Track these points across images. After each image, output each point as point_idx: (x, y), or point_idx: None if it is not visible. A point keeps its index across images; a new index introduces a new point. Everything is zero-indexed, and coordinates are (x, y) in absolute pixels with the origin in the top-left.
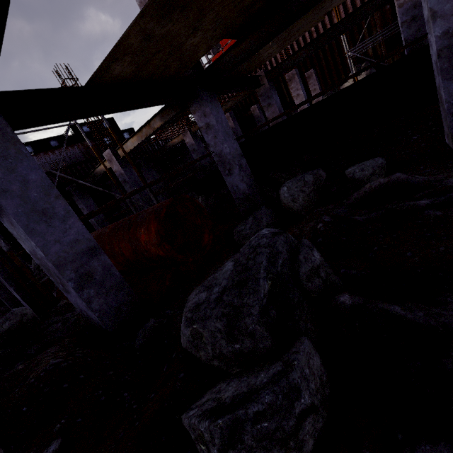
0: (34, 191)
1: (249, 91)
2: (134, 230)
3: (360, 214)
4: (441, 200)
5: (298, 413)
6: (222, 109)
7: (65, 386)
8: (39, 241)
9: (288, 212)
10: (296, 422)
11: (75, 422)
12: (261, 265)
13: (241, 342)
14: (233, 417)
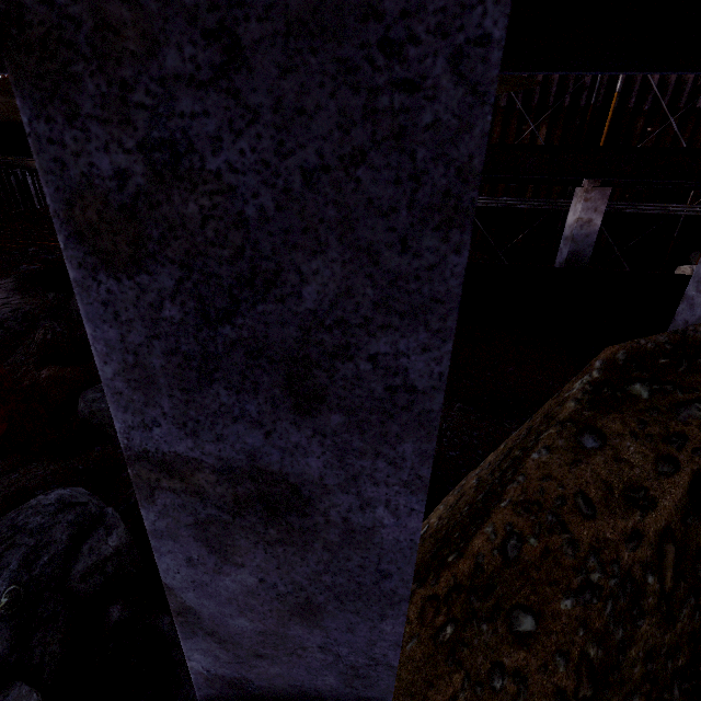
0: None
1: None
2: None
3: None
4: None
5: None
6: None
7: None
8: None
9: None
10: None
11: None
12: (5, 571)
13: None
14: None
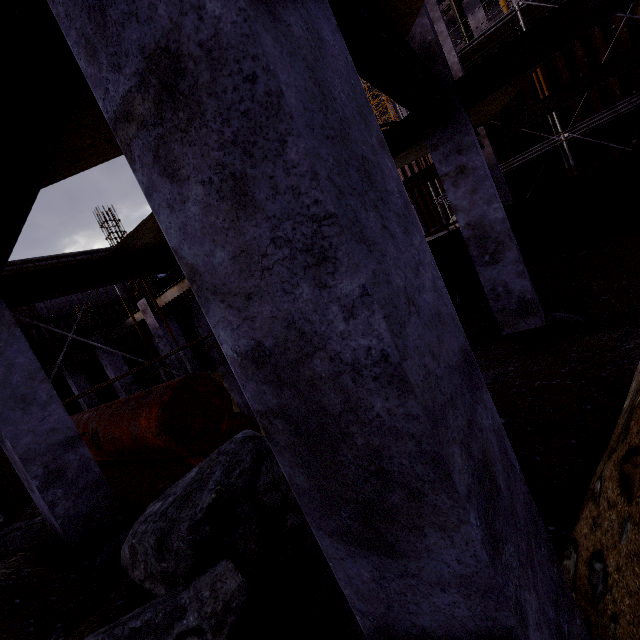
0: (18, 375)
1: None
2: (136, 412)
3: None
4: None
5: (176, 634)
6: None
7: None
8: (11, 430)
9: None
10: None
11: None
12: (213, 475)
13: (167, 560)
14: (112, 634)
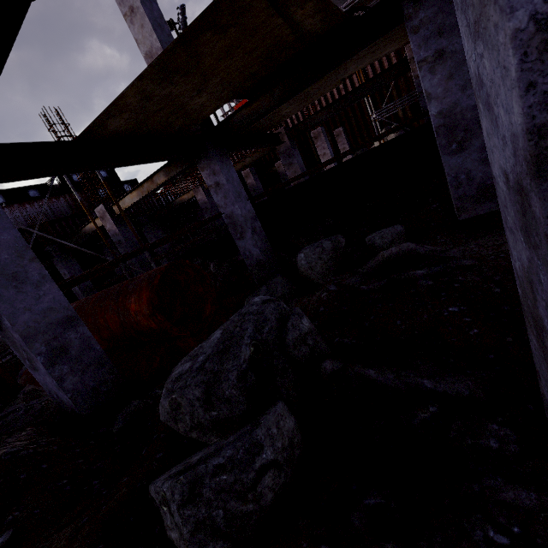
0: (5, 252)
1: (269, 148)
2: (123, 299)
3: (369, 283)
4: (434, 270)
5: (258, 467)
6: (239, 165)
7: (23, 477)
8: (6, 308)
9: (307, 281)
10: (255, 476)
11: (31, 514)
12: (246, 332)
13: (218, 408)
14: (194, 472)
